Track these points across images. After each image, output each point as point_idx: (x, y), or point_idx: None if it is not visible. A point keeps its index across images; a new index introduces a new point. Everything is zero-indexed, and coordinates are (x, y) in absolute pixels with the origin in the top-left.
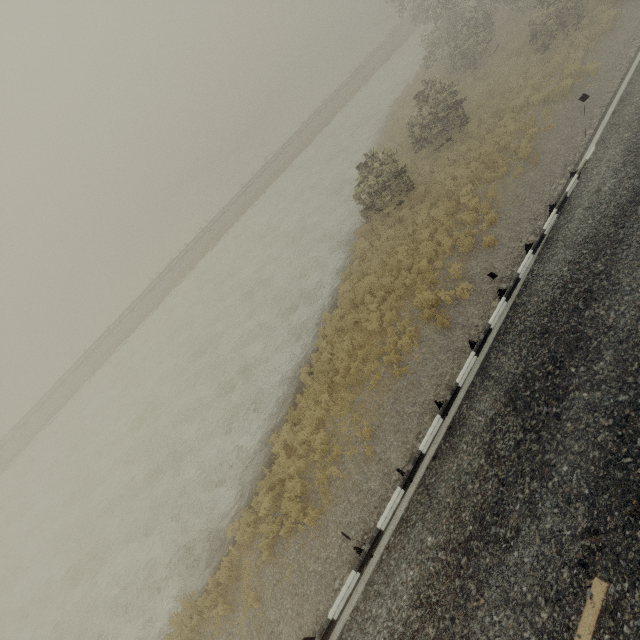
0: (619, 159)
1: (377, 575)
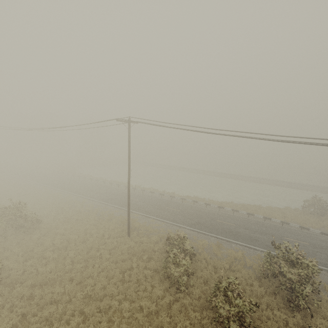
0: None
1: (217, 211)
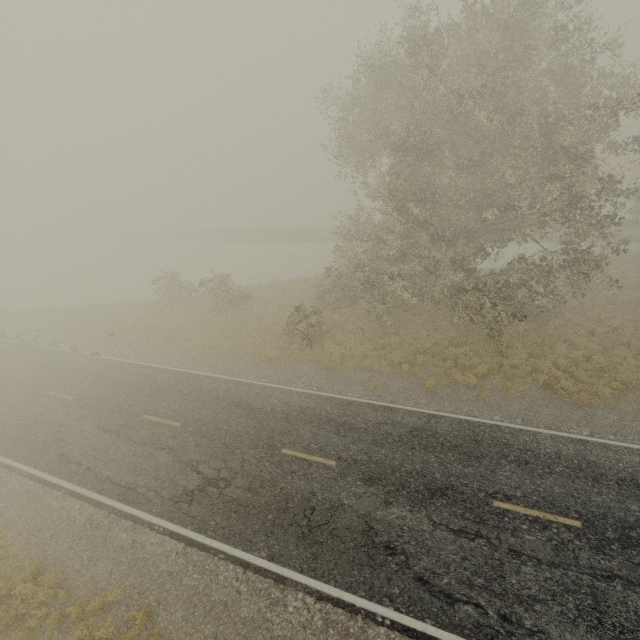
0: (86, 364)
1: None
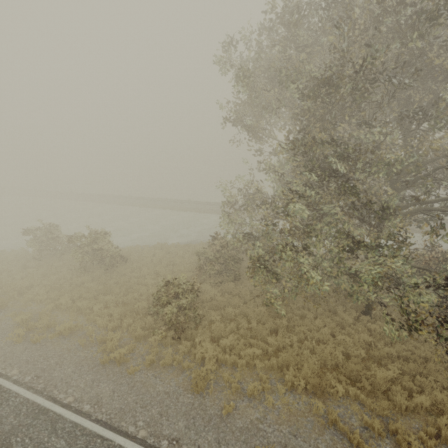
0: None
1: None
